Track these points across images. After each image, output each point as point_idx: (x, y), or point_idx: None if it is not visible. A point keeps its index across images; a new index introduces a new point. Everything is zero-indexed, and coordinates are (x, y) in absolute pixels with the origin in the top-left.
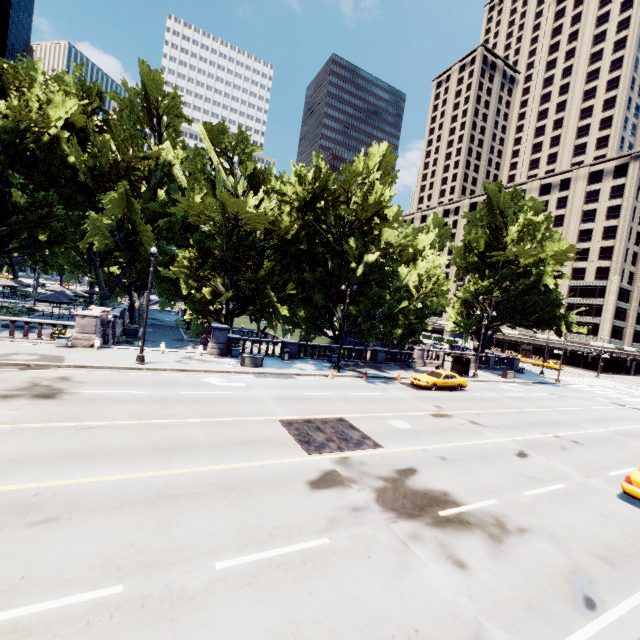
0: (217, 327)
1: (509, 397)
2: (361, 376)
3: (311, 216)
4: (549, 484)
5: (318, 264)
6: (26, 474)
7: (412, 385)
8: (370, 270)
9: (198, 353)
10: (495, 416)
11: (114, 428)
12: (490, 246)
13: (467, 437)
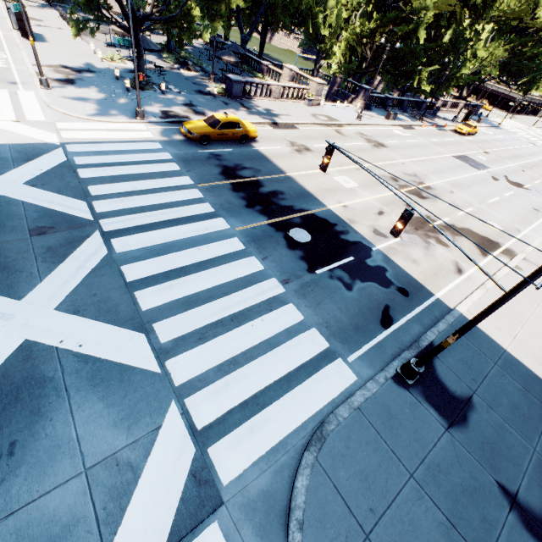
0: (368, 89)
1: (493, 140)
2: (431, 125)
3: None
4: (537, 181)
5: None
6: (444, 176)
7: (455, 132)
8: (457, 39)
9: (356, 108)
10: (500, 153)
11: (427, 161)
12: None
13: (504, 164)
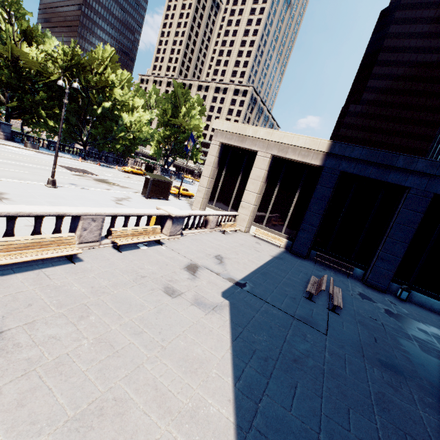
0: (3, 122)
1: None
2: (97, 164)
3: (69, 71)
4: None
5: (73, 100)
6: None
7: (122, 171)
8: (105, 111)
9: None
10: None
11: None
12: (174, 115)
13: (133, 181)
